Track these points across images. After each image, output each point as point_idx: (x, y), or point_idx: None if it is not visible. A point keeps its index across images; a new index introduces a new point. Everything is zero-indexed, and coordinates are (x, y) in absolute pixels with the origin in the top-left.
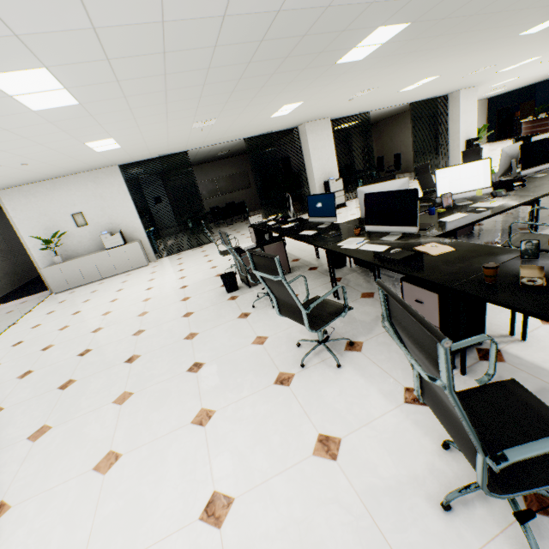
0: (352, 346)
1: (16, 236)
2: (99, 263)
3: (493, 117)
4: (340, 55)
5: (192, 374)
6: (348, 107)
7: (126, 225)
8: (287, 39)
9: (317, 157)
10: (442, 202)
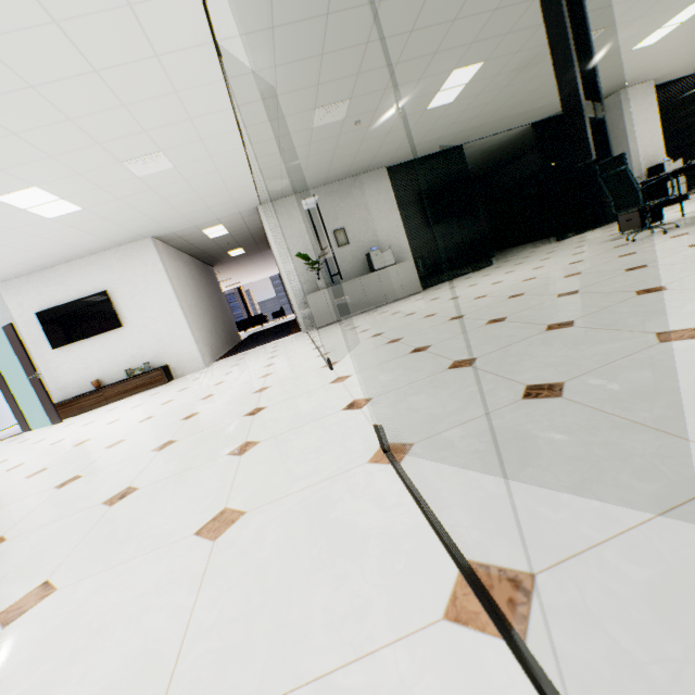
0: None
1: (220, 296)
2: (367, 289)
3: None
4: None
5: None
6: None
7: (390, 243)
8: None
9: (636, 136)
10: None
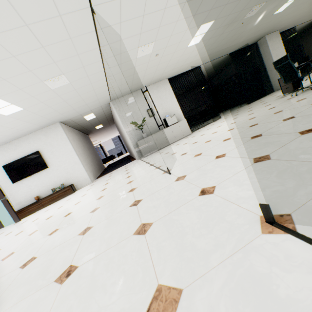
0: None
1: (93, 148)
2: (166, 135)
3: None
4: None
5: None
6: (301, 12)
7: (173, 113)
8: None
9: (275, 54)
10: None
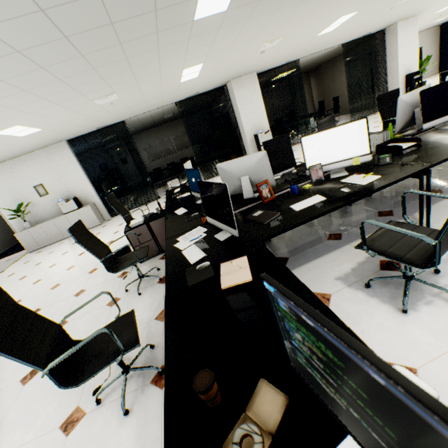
0: (162, 375)
1: None
2: (60, 226)
3: (446, 44)
4: (188, 9)
5: (20, 387)
6: (268, 59)
7: (80, 191)
8: (81, 2)
9: (246, 112)
10: (310, 176)
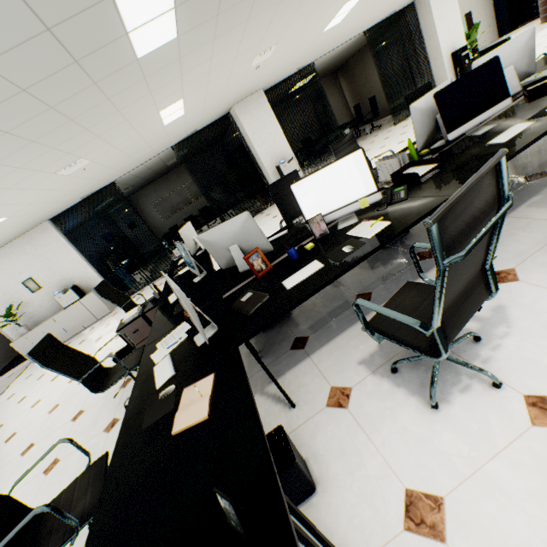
0: None
1: None
2: (63, 323)
3: (501, 1)
4: (122, 49)
5: None
6: (271, 72)
7: (79, 277)
8: None
9: (260, 141)
10: (312, 231)
